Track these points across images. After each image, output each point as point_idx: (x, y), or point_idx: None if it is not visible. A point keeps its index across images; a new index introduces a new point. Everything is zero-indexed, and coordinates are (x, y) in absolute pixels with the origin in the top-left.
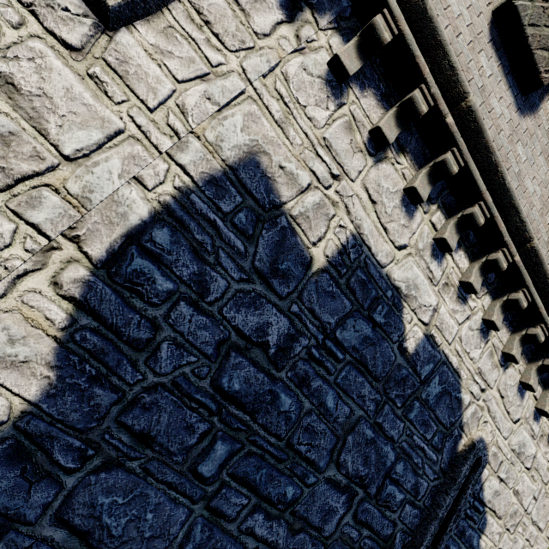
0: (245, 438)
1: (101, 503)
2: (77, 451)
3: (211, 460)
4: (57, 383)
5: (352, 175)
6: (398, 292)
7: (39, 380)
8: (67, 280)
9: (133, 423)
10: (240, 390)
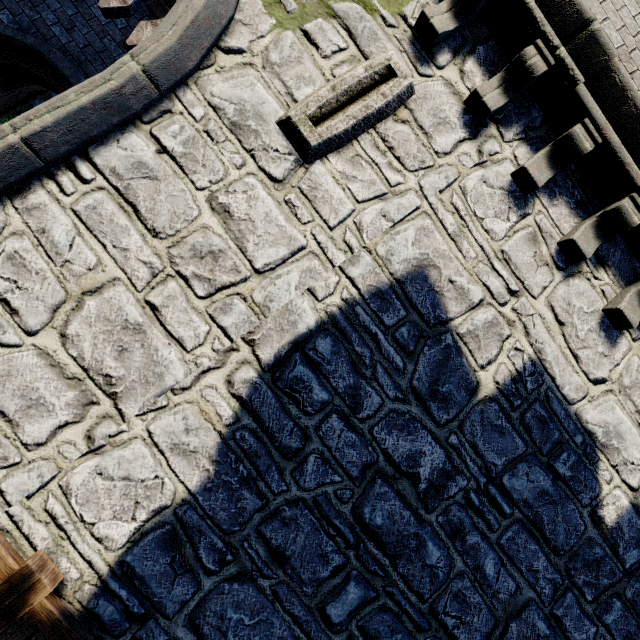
0: (381, 587)
1: (229, 617)
2: (218, 553)
3: (341, 602)
4: (214, 477)
5: (535, 291)
6: (591, 439)
7: (201, 471)
8: (238, 379)
9: (271, 536)
10: (382, 526)
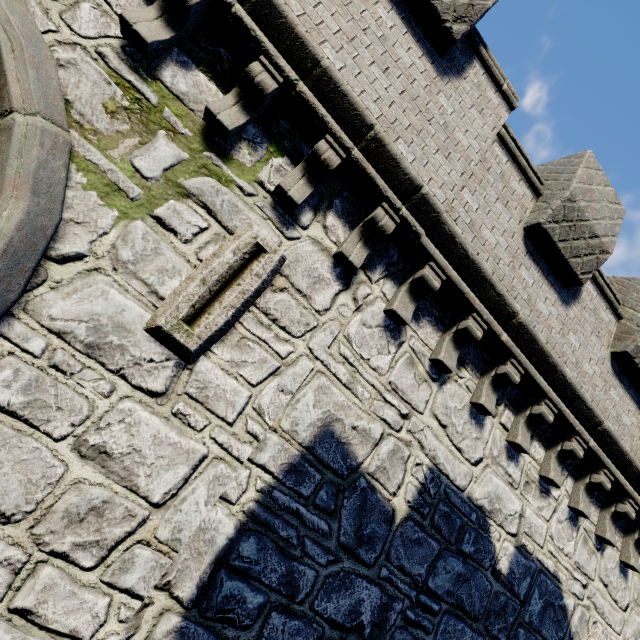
0: None
1: None
2: None
3: None
4: None
5: (421, 407)
6: (482, 511)
7: None
8: (160, 635)
9: None
10: None
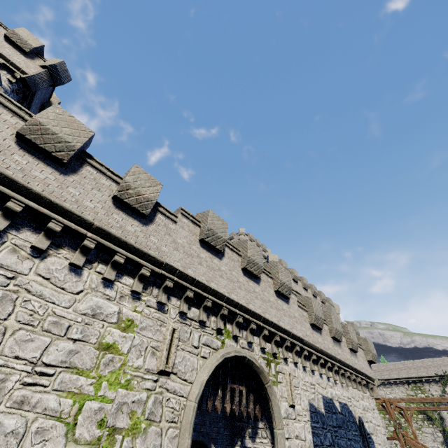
0: None
1: None
2: None
3: None
4: None
5: (315, 383)
6: (331, 399)
7: None
8: None
9: None
10: None
